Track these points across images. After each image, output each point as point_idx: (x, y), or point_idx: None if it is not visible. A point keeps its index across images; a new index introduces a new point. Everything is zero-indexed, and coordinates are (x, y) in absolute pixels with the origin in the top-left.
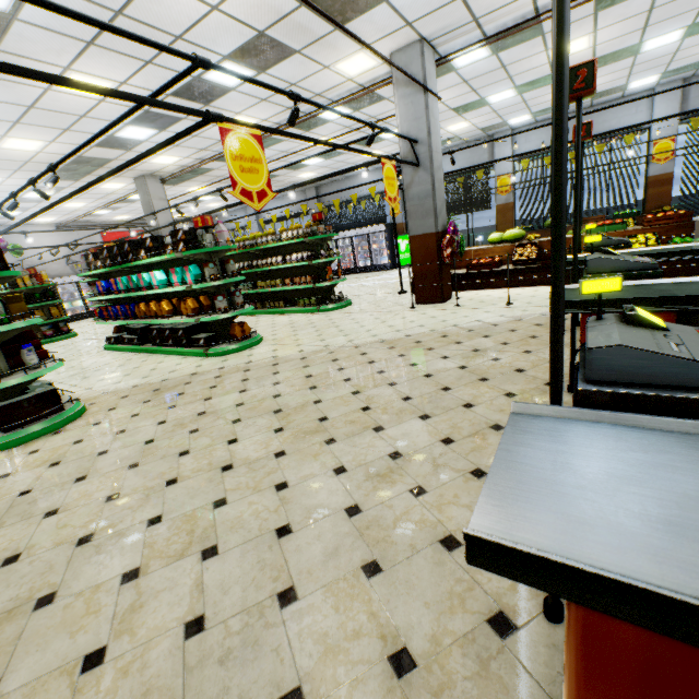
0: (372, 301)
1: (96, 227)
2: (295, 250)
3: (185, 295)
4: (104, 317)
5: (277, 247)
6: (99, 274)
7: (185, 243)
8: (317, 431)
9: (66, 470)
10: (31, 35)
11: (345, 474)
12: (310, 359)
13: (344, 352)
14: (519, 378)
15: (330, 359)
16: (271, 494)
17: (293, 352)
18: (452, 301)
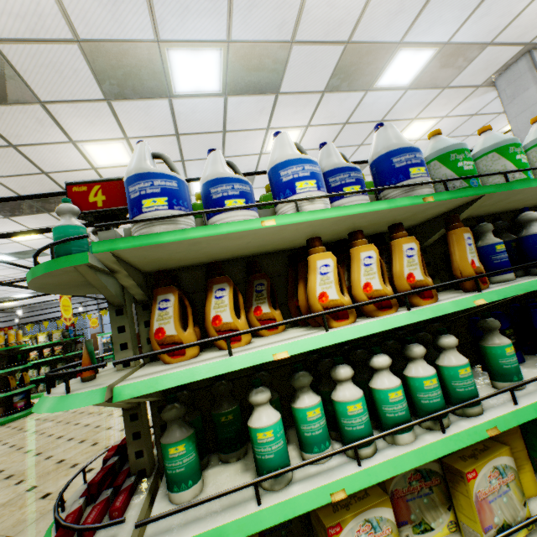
0: None
1: None
2: None
3: None
4: None
5: None
6: None
7: None
8: None
9: None
10: None
11: None
12: None
13: None
14: None
15: None
16: None
17: None
18: None
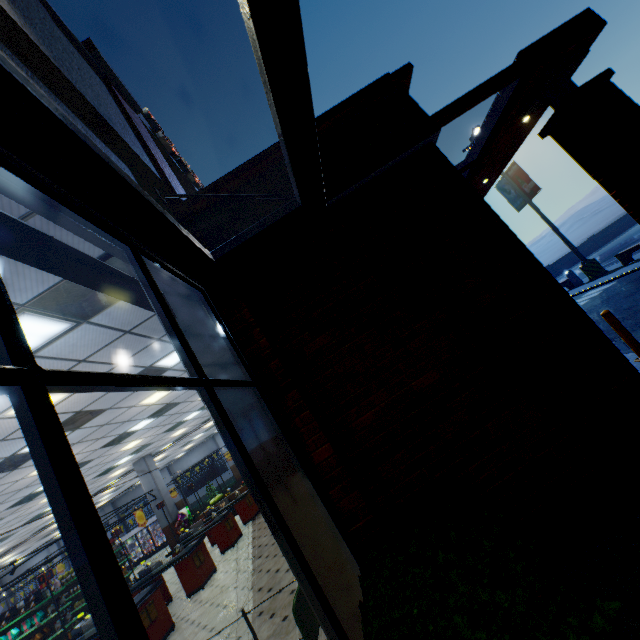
0: None
1: None
2: None
3: (30, 636)
4: None
5: None
6: None
7: (35, 600)
8: None
9: None
10: None
11: None
12: None
13: None
14: None
15: None
16: None
17: None
18: None
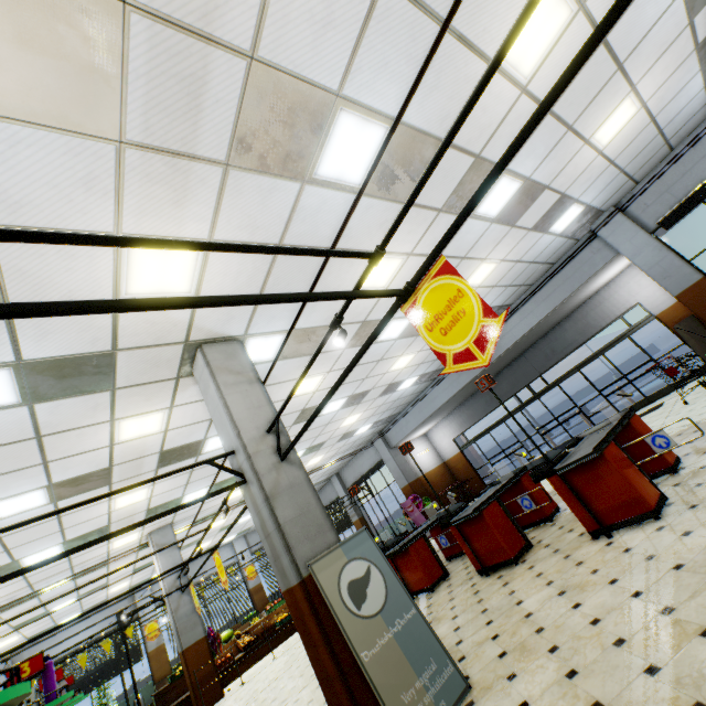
0: None
1: None
2: None
3: None
4: None
5: None
6: None
7: None
8: None
9: None
10: None
11: None
12: None
13: None
14: None
15: None
16: None
17: None
18: (230, 690)
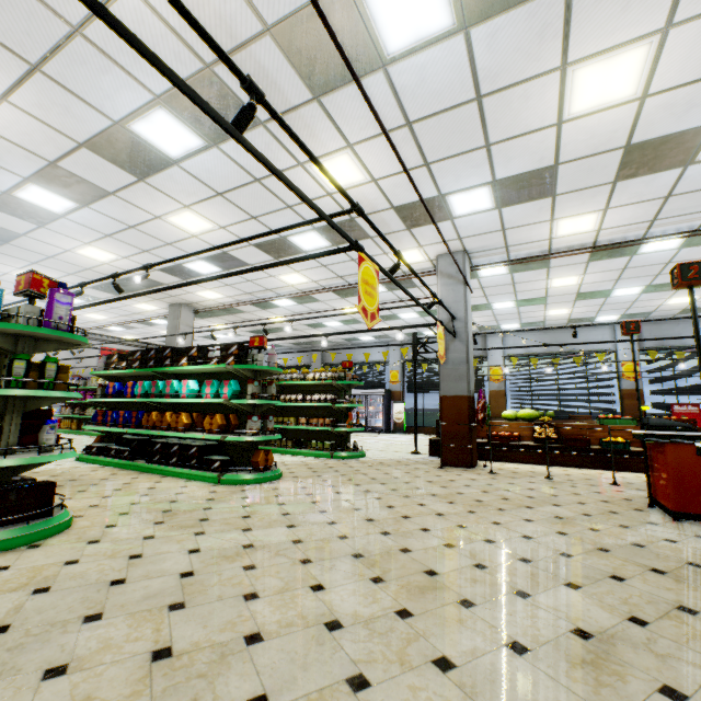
0: (388, 456)
1: (99, 341)
2: (316, 391)
3: (207, 411)
4: (96, 421)
5: (298, 386)
6: (112, 376)
7: (236, 357)
8: (435, 587)
9: (63, 600)
10: (179, 178)
11: (531, 654)
12: (358, 502)
13: (395, 499)
14: (647, 553)
15: (383, 505)
16: (436, 674)
17: (329, 491)
18: (481, 468)
